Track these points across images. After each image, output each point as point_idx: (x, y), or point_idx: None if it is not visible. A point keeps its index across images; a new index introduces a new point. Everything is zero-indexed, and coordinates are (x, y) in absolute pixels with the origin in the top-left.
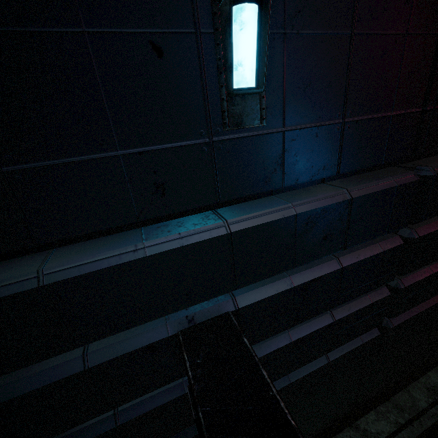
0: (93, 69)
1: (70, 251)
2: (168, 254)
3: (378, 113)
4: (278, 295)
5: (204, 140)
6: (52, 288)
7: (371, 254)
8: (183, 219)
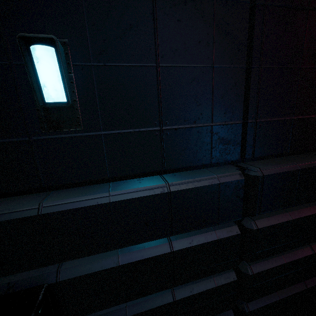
0: None
1: None
2: None
3: (197, 123)
4: (102, 271)
5: (24, 138)
6: None
7: (204, 241)
8: (20, 197)
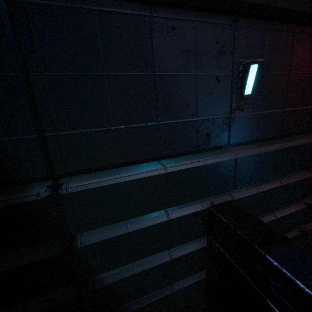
0: (196, 87)
1: (168, 161)
2: (211, 165)
3: (299, 107)
4: (251, 195)
5: (227, 116)
6: (169, 174)
7: (296, 180)
8: (209, 152)
